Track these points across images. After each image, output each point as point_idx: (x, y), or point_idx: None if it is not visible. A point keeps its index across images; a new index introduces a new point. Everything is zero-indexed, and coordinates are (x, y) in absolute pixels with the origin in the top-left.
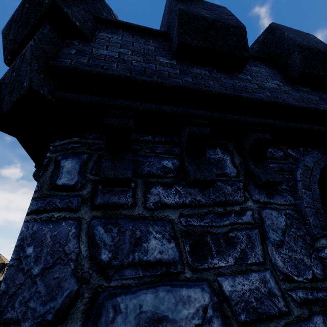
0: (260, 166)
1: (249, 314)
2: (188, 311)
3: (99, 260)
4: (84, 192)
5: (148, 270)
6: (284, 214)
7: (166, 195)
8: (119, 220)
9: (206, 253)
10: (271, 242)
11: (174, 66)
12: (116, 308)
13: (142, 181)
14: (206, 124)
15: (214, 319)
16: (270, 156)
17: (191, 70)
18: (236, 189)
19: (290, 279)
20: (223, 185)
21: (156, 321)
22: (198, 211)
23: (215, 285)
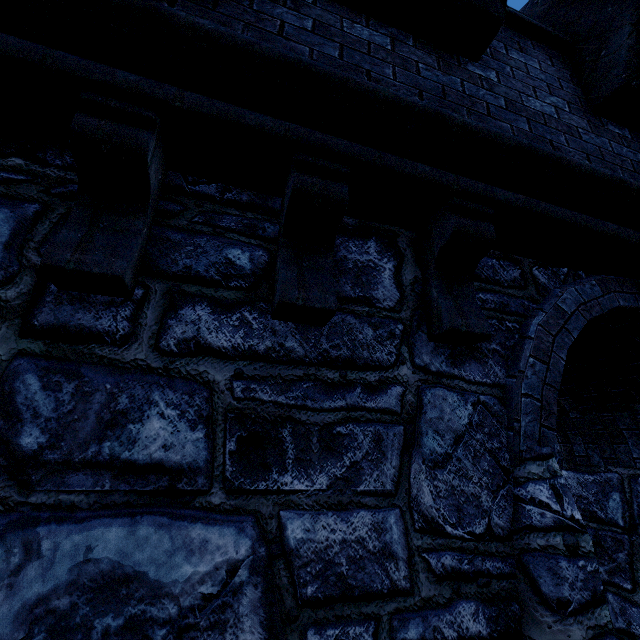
0: (452, 295)
1: (326, 587)
2: (194, 568)
3: (14, 448)
4: (10, 293)
5: (126, 480)
6: (473, 403)
7: (214, 328)
8: (85, 367)
9: (271, 460)
10: (423, 455)
11: (304, 7)
12: (30, 548)
13: (165, 288)
14: (344, 175)
15: (248, 589)
16: (489, 275)
17: (347, 27)
18: (385, 337)
19: (437, 531)
20: (356, 324)
21: (118, 580)
22: (281, 371)
23: (270, 526)
